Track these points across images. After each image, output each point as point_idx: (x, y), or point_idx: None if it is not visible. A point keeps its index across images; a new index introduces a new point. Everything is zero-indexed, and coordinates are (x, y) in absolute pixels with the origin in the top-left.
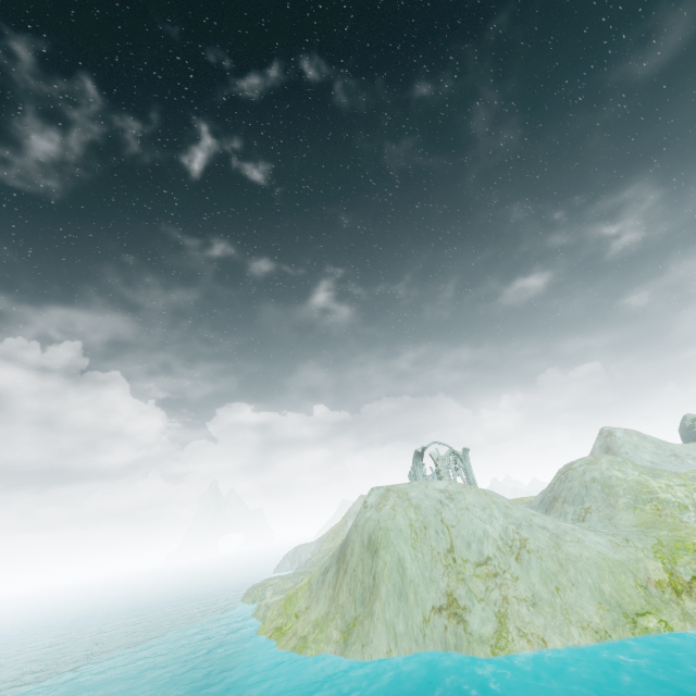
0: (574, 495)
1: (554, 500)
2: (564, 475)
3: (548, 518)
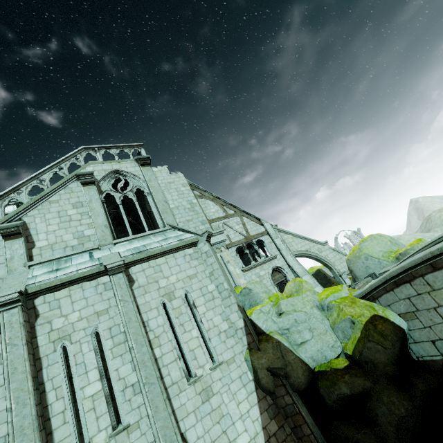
0: (438, 224)
1: (429, 230)
2: (429, 220)
3: (438, 233)
